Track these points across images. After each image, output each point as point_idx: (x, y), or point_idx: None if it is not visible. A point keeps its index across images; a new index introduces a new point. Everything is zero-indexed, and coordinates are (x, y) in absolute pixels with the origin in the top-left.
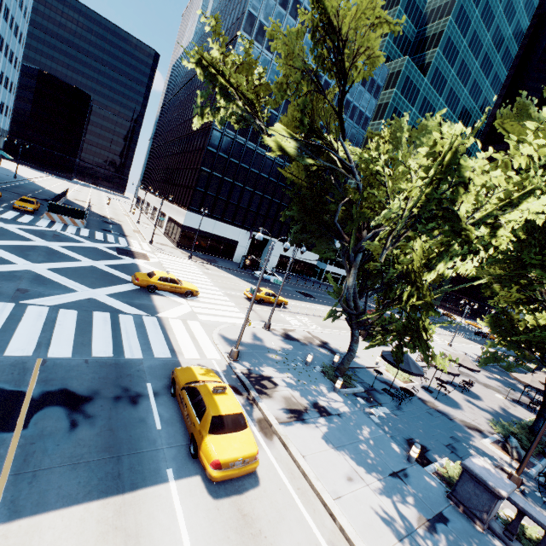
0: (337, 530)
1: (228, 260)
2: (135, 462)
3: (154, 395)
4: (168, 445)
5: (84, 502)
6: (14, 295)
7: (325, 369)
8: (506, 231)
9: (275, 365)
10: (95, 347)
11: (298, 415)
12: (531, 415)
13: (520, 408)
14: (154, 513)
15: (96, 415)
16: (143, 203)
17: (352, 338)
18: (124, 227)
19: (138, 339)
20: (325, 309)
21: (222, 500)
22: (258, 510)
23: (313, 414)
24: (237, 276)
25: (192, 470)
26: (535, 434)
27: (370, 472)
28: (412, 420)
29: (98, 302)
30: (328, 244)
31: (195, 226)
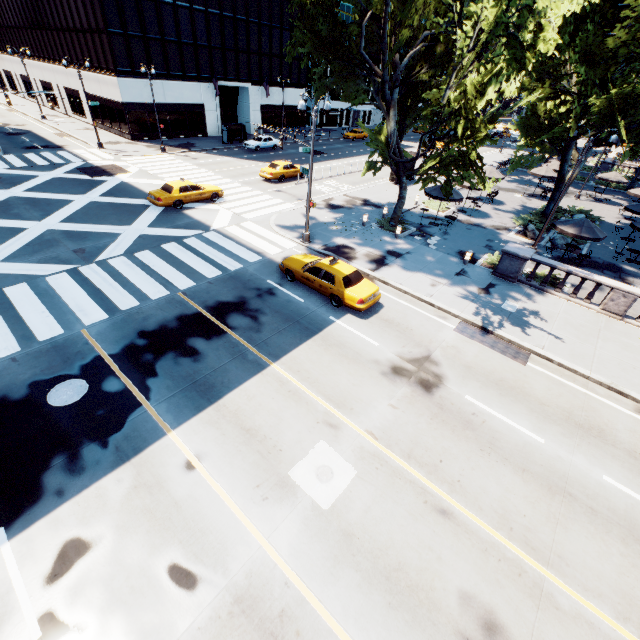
0: (437, 310)
1: (202, 137)
2: (308, 321)
3: (280, 286)
4: (318, 307)
5: (303, 343)
6: (81, 257)
7: (380, 224)
8: (551, 36)
9: (341, 235)
10: (202, 272)
11: (381, 263)
12: (542, 203)
13: (534, 200)
14: (341, 335)
15: (260, 309)
16: (30, 81)
17: (401, 186)
18: (39, 133)
19: (223, 254)
20: (343, 163)
21: (370, 319)
22: (391, 316)
23: (391, 259)
24: (232, 157)
25: (342, 313)
26: (545, 217)
27: (443, 278)
28: (458, 238)
29: (151, 236)
30: (356, 85)
31: (140, 99)
